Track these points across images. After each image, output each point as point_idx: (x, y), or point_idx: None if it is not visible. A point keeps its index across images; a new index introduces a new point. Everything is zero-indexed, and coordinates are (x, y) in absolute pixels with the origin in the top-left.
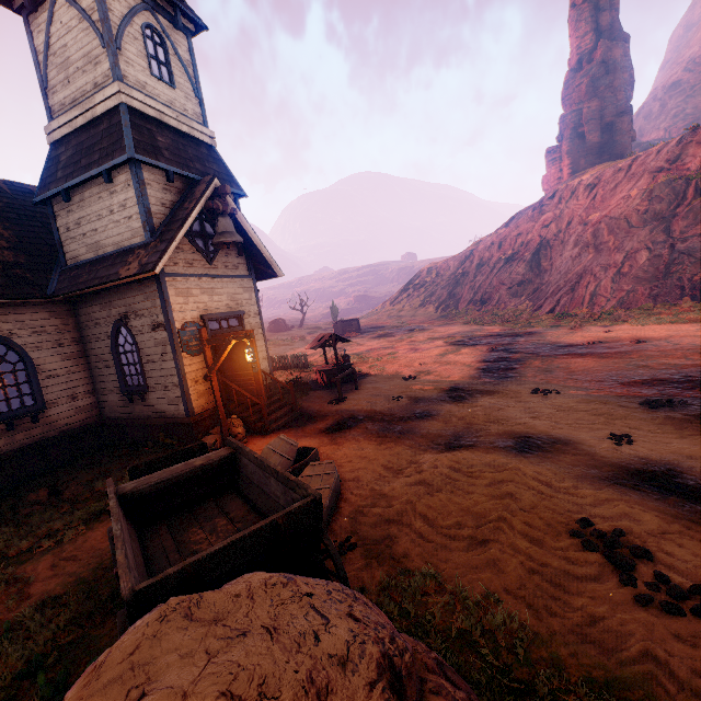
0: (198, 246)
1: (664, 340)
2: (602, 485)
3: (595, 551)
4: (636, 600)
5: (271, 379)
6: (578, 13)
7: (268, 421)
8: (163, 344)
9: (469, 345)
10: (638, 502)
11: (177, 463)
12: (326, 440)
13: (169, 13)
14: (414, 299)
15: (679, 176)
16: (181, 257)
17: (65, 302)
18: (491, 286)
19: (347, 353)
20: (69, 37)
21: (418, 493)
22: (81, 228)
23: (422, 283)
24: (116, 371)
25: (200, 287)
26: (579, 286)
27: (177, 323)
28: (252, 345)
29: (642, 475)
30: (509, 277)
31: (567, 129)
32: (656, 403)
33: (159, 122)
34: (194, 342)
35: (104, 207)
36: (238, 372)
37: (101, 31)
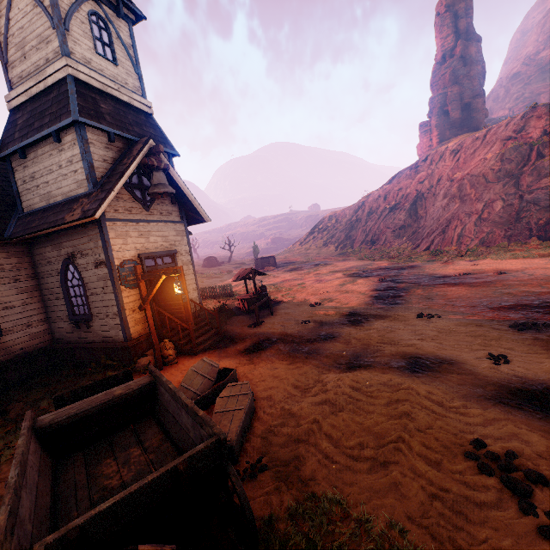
0: (136, 196)
1: (520, 271)
2: (489, 404)
3: (491, 475)
4: (540, 533)
5: (200, 307)
6: (442, 20)
7: (196, 343)
8: (104, 279)
9: (363, 277)
10: (523, 421)
11: (103, 390)
12: (245, 360)
13: (112, 4)
14: (319, 240)
15: (524, 143)
16: (121, 205)
17: (21, 244)
18: (379, 229)
19: (265, 283)
20: (25, 21)
21: (324, 412)
22: (35, 181)
23: (324, 227)
24: (65, 302)
25: (138, 230)
26: (449, 229)
27: (117, 261)
28: (181, 279)
29: (523, 394)
30: (393, 222)
31: (435, 108)
32: (524, 326)
33: (102, 92)
34: (132, 277)
35: (54, 163)
36: (170, 302)
37: (51, 14)
